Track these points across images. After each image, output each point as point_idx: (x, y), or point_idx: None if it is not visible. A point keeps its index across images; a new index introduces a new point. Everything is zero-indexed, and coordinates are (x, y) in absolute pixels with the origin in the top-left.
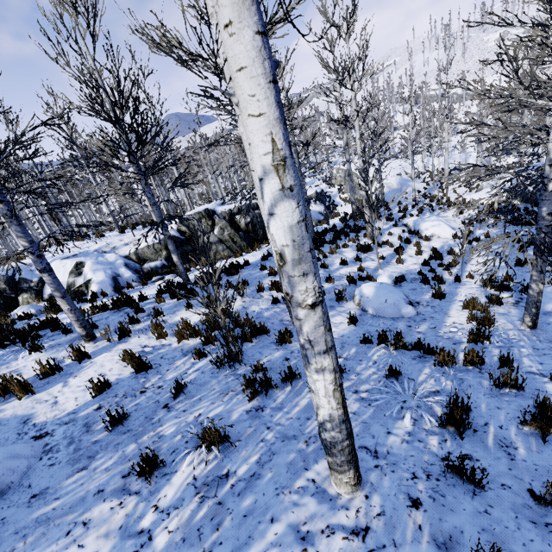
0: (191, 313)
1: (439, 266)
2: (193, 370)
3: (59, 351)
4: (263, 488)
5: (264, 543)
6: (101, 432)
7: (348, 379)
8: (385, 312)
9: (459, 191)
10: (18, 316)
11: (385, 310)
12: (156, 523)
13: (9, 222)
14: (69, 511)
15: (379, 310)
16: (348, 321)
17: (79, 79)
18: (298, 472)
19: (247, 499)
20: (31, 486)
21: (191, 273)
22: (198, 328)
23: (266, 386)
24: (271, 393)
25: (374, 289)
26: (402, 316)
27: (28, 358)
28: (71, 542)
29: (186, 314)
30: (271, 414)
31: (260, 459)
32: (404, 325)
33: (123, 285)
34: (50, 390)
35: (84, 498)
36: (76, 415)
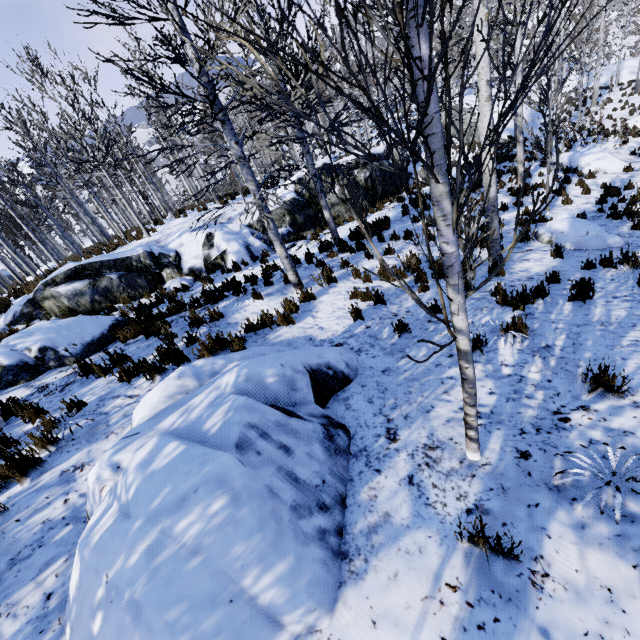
0: (375, 262)
1: (619, 202)
2: (426, 299)
3: (277, 298)
4: (593, 348)
5: (631, 368)
6: (390, 339)
7: (597, 292)
8: (588, 245)
9: (614, 115)
10: (175, 289)
11: (587, 242)
12: (516, 371)
13: (242, 166)
14: (426, 375)
15: (580, 243)
16: (549, 256)
17: (231, 2)
18: (616, 338)
19: (585, 354)
20: (373, 368)
21: (322, 238)
22: (403, 269)
23: (524, 298)
24: (526, 306)
25: (569, 223)
26: (609, 247)
27: (255, 304)
28: (451, 386)
29: (371, 263)
30: (544, 316)
31: (568, 337)
32: (617, 253)
33: (257, 255)
34: (304, 321)
35: (428, 369)
36: (352, 332)
